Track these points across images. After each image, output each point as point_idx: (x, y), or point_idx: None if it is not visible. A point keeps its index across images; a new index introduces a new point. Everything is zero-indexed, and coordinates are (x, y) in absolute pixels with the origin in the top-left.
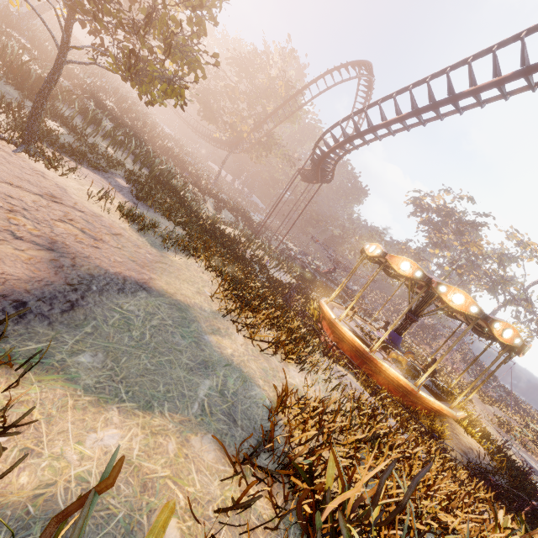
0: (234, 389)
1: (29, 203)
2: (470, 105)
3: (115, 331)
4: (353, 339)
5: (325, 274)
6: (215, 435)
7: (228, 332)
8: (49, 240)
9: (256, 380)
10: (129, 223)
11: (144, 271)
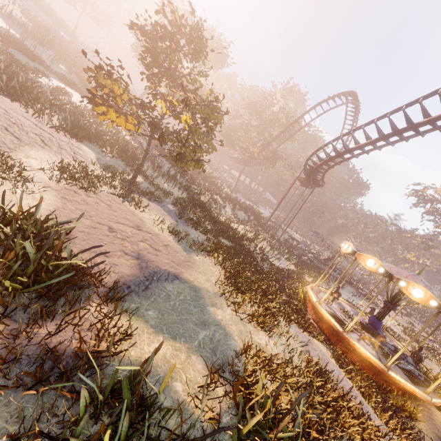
0: (218, 338)
1: (129, 233)
2: (430, 129)
3: (163, 301)
4: (329, 319)
5: (325, 260)
6: (204, 357)
7: (221, 306)
8: (137, 254)
9: (233, 336)
10: (172, 237)
11: (178, 268)
